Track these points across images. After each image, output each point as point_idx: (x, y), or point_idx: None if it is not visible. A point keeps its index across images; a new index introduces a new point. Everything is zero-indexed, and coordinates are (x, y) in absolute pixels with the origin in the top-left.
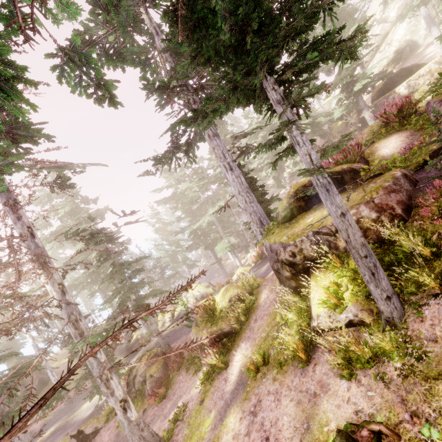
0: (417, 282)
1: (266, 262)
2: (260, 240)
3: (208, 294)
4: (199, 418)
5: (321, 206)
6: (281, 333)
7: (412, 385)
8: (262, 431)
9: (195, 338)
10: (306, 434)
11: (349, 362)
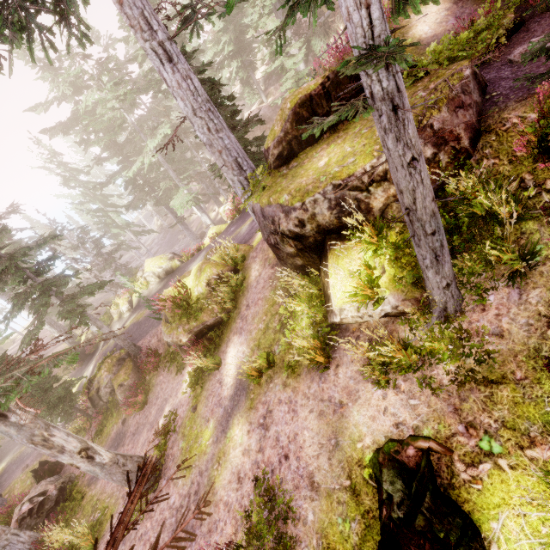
0: (483, 257)
1: (246, 218)
2: (240, 196)
3: (174, 269)
4: (195, 429)
5: (337, 136)
6: (286, 325)
7: (468, 391)
8: (279, 448)
9: (168, 339)
10: (336, 451)
11: (384, 365)
